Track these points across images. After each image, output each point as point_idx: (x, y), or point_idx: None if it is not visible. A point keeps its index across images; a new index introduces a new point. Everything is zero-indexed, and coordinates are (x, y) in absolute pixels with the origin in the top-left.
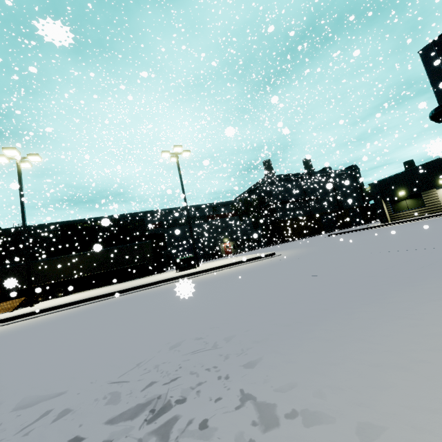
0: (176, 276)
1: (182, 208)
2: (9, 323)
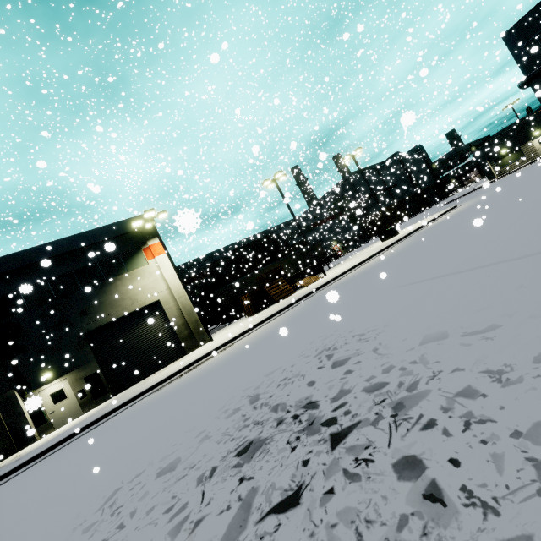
0: (421, 226)
1: (289, 222)
2: (374, 258)
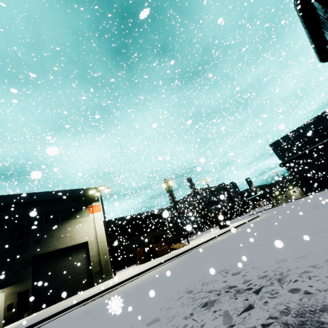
0: (242, 223)
1: (163, 208)
2: (220, 236)
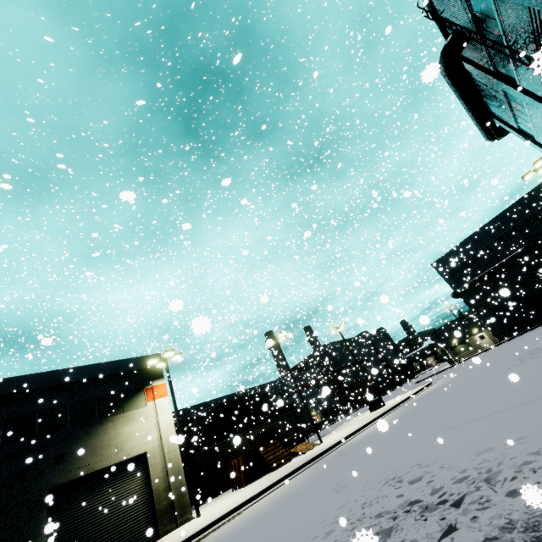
0: (407, 397)
1: (270, 383)
2: (373, 424)
